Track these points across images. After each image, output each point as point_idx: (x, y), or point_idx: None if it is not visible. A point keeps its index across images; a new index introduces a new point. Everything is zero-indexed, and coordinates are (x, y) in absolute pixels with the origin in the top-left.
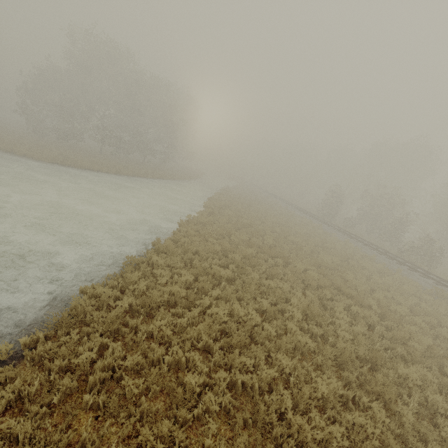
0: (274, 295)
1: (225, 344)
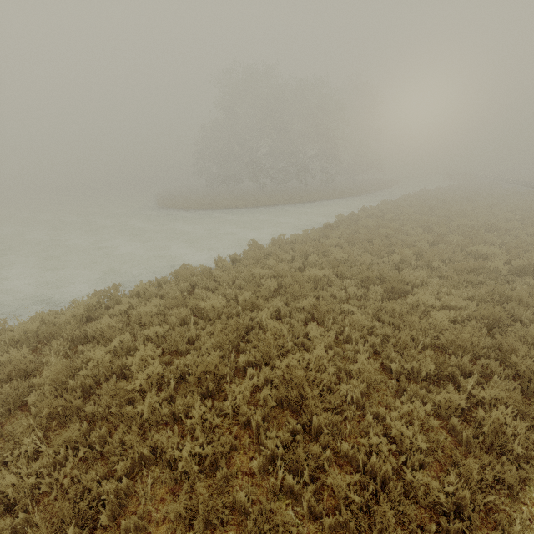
0: (264, 347)
1: (63, 407)
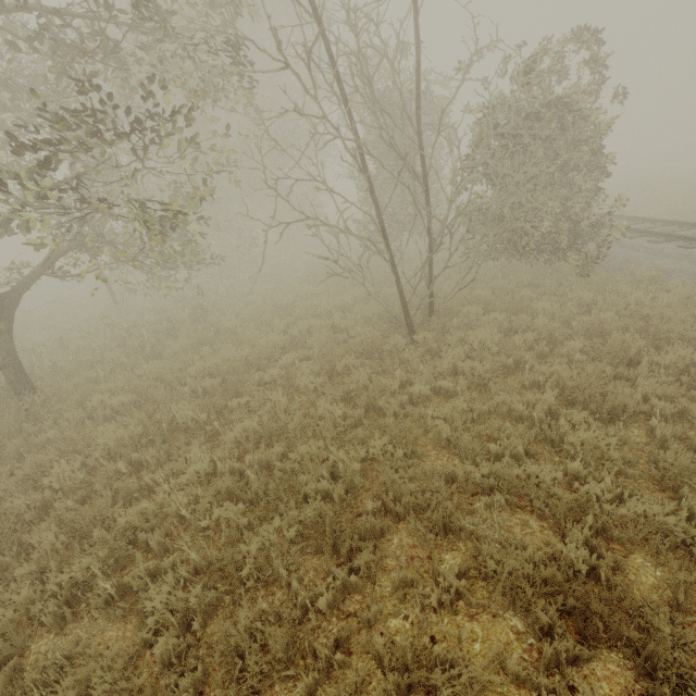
0: None
1: None
